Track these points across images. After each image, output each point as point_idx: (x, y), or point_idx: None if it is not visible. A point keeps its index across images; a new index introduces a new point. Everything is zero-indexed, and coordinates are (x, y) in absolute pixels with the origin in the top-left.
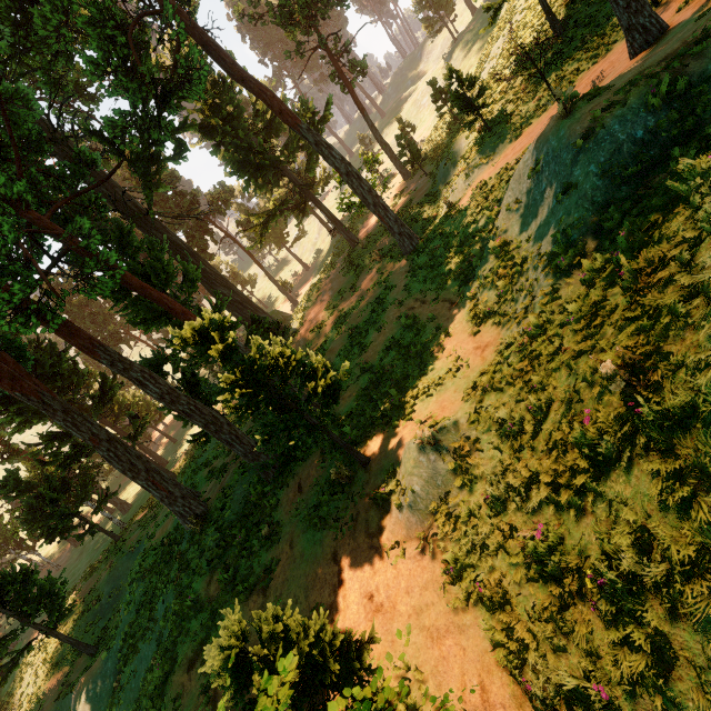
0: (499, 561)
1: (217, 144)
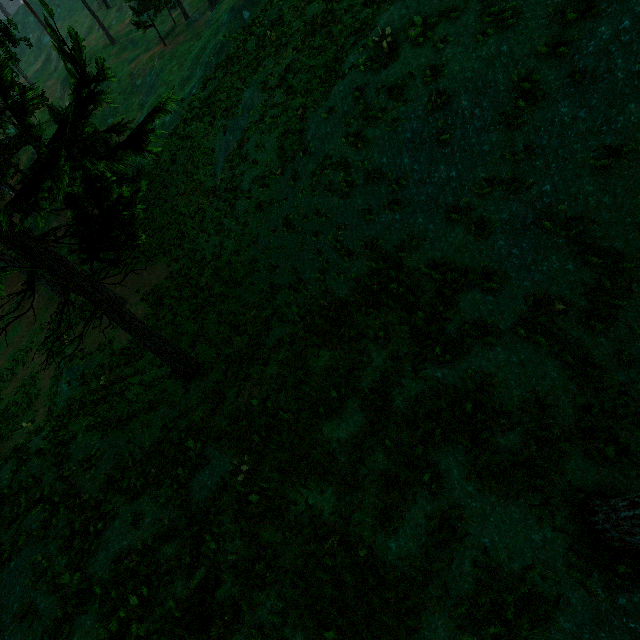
0: None
1: None
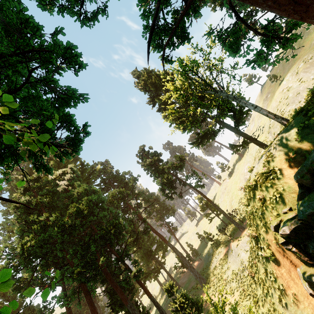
0: None
1: (137, 248)
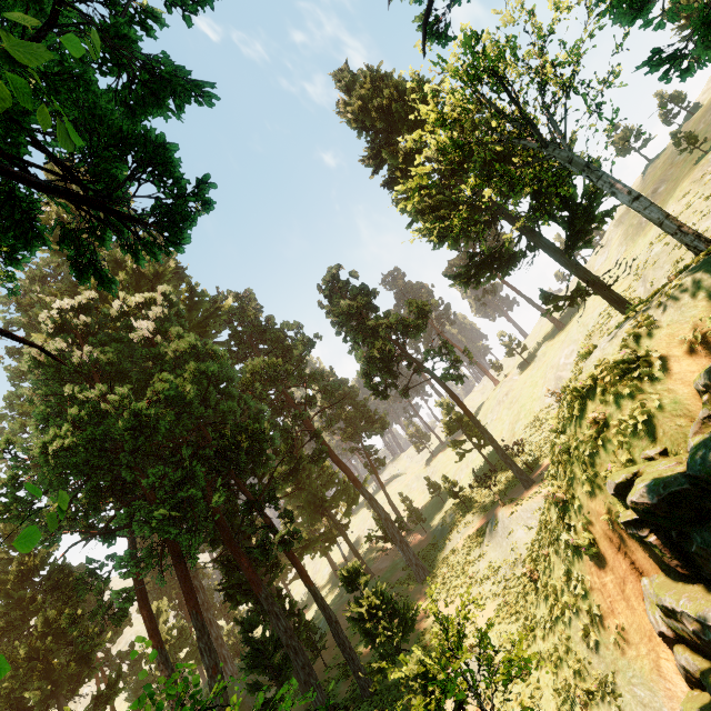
0: (515, 690)
1: (294, 488)
